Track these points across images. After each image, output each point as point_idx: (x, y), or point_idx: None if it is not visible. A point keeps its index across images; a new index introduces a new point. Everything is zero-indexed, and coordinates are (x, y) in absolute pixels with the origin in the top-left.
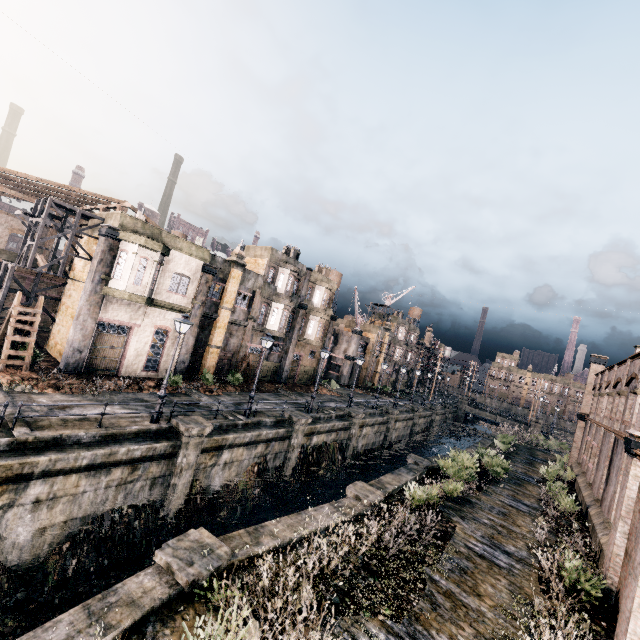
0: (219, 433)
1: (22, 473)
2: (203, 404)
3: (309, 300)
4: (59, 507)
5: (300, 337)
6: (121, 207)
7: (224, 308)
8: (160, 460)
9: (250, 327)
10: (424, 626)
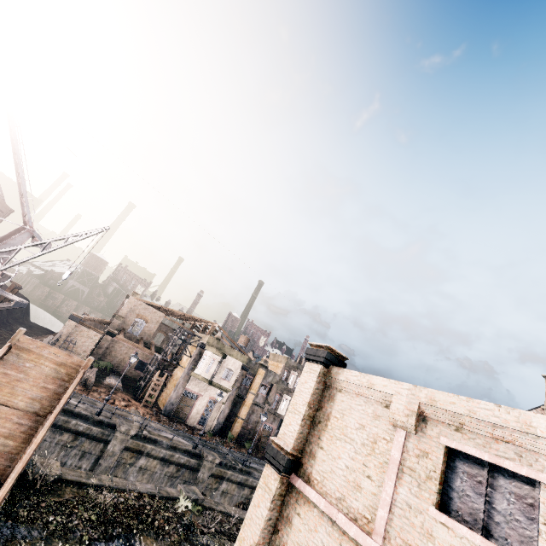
0: (223, 468)
1: (141, 450)
2: (222, 451)
3: None
4: (146, 475)
5: None
6: (213, 326)
7: (251, 393)
8: (190, 470)
9: (266, 409)
10: None
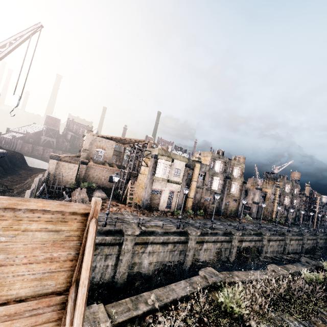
0: (201, 235)
1: (146, 241)
2: (191, 223)
3: (231, 174)
4: (154, 256)
5: (228, 192)
6: (150, 143)
7: (193, 181)
8: (182, 244)
9: (204, 189)
10: (318, 326)
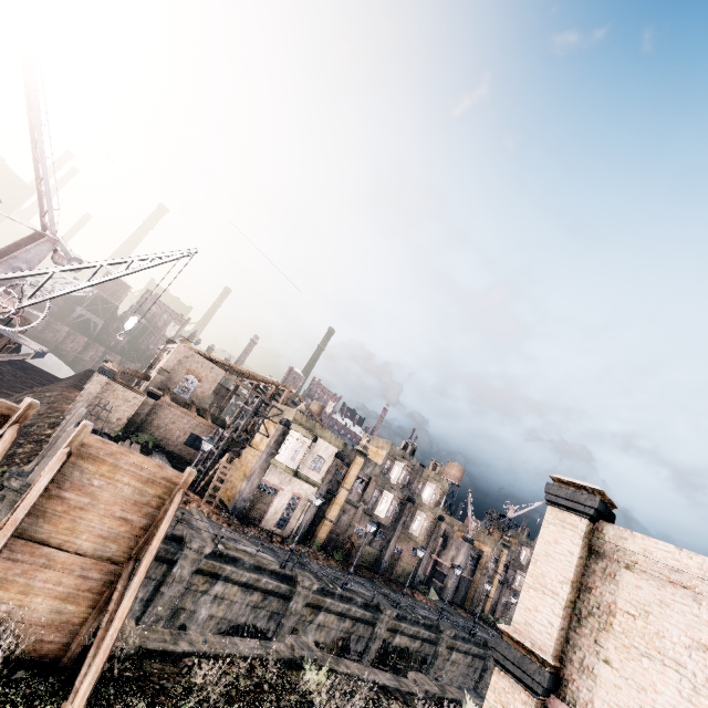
0: (321, 594)
1: (218, 573)
2: (312, 568)
3: (418, 494)
4: (222, 606)
5: (404, 530)
6: (288, 391)
7: (344, 488)
8: (280, 599)
9: (361, 509)
10: None
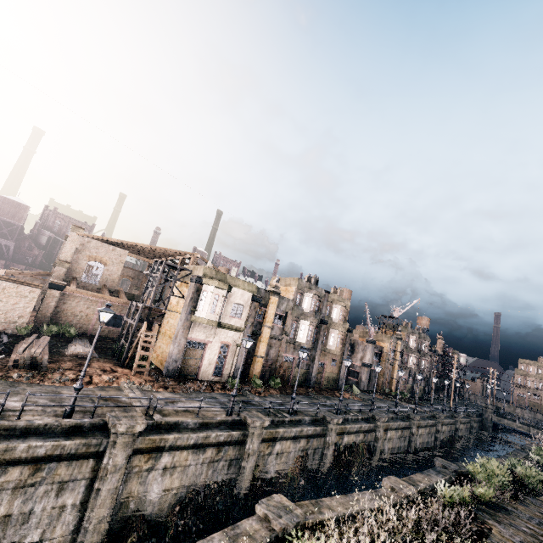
0: (272, 427)
1: (160, 446)
2: (256, 403)
3: (328, 316)
4: (176, 475)
5: (323, 347)
6: (194, 257)
7: (266, 326)
8: (235, 445)
9: (284, 340)
10: None
